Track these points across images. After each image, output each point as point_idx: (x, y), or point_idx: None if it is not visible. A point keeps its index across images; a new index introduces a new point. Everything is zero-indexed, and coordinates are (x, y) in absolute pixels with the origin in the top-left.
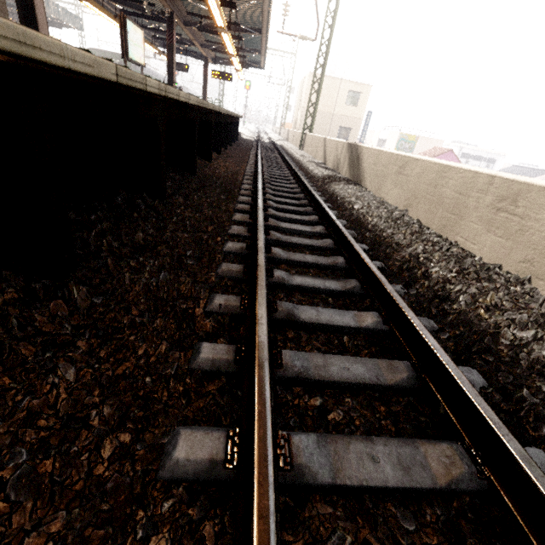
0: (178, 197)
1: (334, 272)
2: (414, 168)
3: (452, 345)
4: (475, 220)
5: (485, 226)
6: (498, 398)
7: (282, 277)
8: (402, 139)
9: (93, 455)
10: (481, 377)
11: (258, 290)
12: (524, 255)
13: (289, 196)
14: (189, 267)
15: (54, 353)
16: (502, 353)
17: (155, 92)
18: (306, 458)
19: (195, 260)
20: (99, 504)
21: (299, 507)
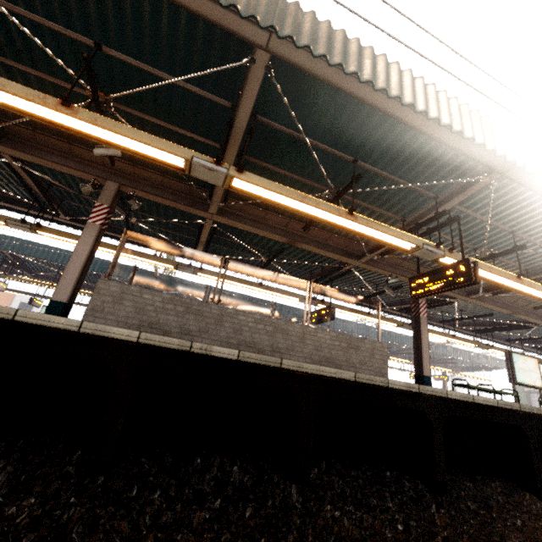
0: (471, 501)
1: None
2: None
3: None
4: None
5: None
6: None
7: None
8: None
9: (215, 536)
10: None
11: None
12: None
13: None
14: (384, 535)
15: (256, 508)
16: None
17: (401, 388)
18: None
19: (400, 536)
20: (196, 541)
21: None
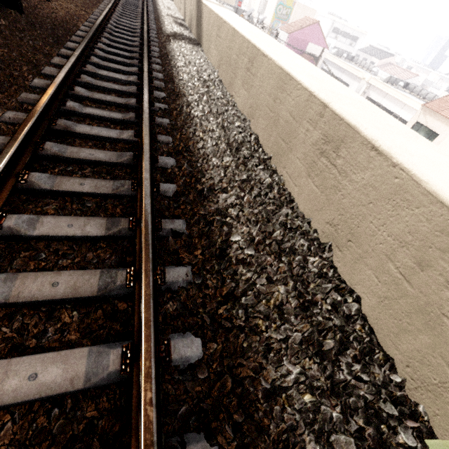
0: None
1: (128, 110)
2: (223, 30)
3: (172, 149)
4: (240, 78)
5: (242, 82)
6: (176, 169)
7: (73, 106)
8: (281, 2)
9: None
10: (174, 161)
11: (35, 107)
12: (250, 102)
13: (124, 48)
14: None
15: None
16: (195, 152)
17: None
18: (36, 179)
19: (1, 90)
20: None
21: (34, 199)
